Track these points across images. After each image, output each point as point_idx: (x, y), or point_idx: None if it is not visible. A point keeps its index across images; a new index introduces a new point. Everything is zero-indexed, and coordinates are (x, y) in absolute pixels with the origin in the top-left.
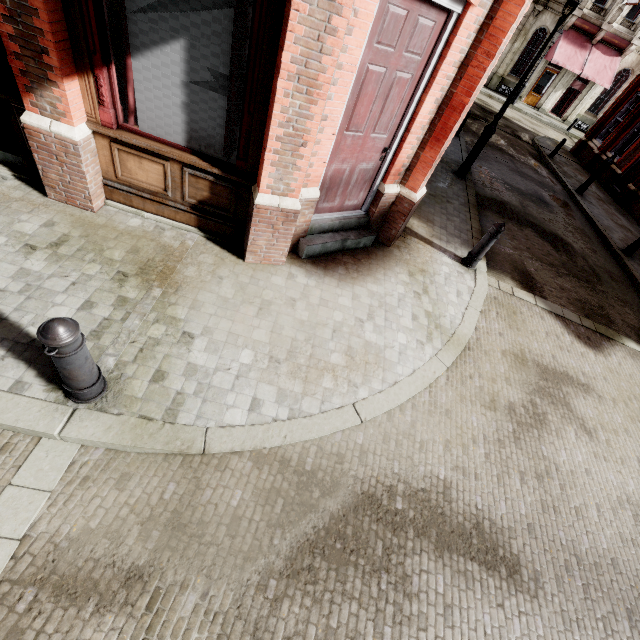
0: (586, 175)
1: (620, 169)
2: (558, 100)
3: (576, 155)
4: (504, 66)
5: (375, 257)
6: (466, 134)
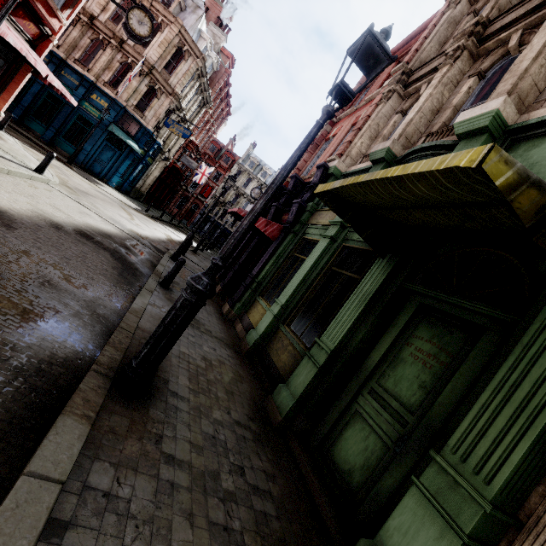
0: None
1: None
2: None
3: None
4: None
5: None
6: None
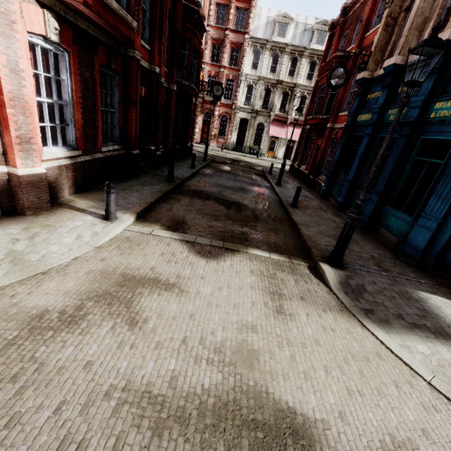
0: (293, 179)
1: (307, 171)
2: (284, 152)
3: (291, 172)
4: (248, 142)
5: None
6: (207, 168)
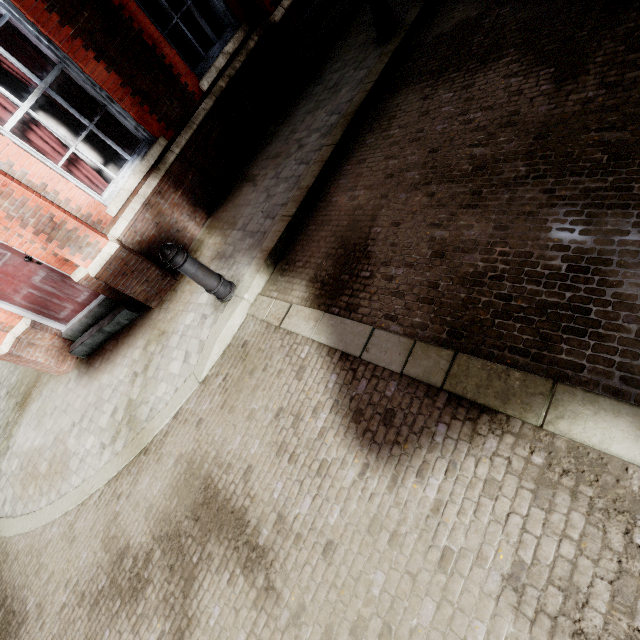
0: None
1: None
2: None
3: None
4: None
5: (132, 332)
6: None
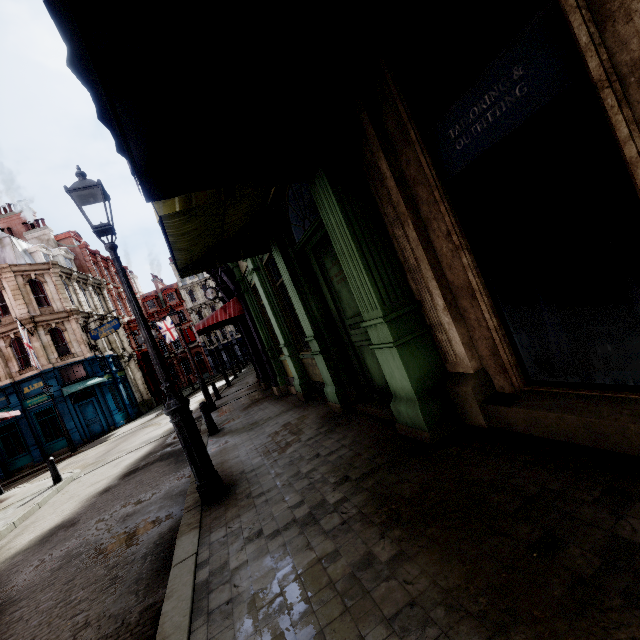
0: None
1: None
2: None
3: None
4: None
5: None
6: None
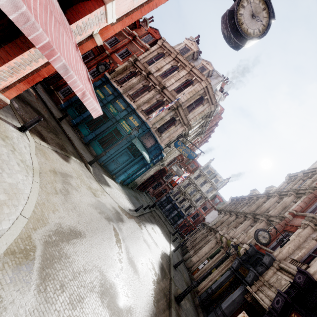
0: None
1: None
2: None
3: None
4: None
5: None
6: None
